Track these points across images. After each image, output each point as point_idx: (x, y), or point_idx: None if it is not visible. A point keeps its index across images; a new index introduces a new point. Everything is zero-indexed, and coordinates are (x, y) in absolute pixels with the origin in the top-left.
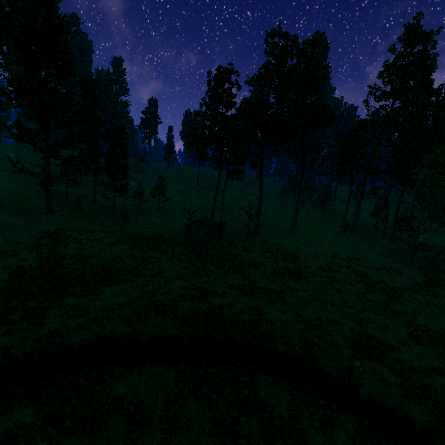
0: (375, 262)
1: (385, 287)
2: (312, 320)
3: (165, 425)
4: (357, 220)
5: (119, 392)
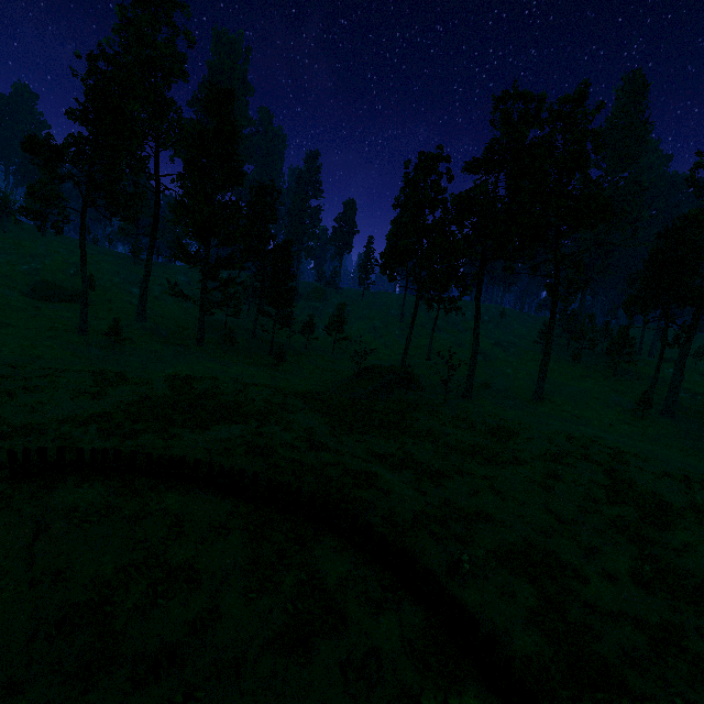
0: (673, 465)
1: (652, 502)
2: (463, 513)
3: (200, 546)
4: (675, 393)
5: (170, 504)
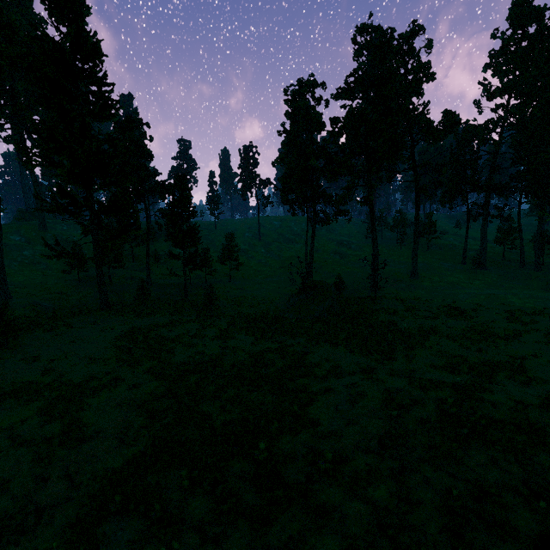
0: None
1: None
2: None
3: None
4: (485, 252)
5: None
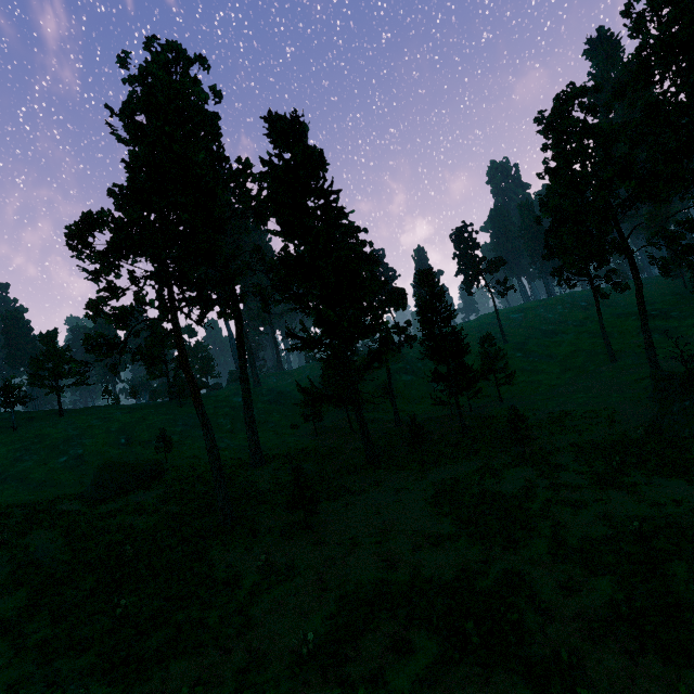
0: None
1: None
2: None
3: None
4: None
5: None
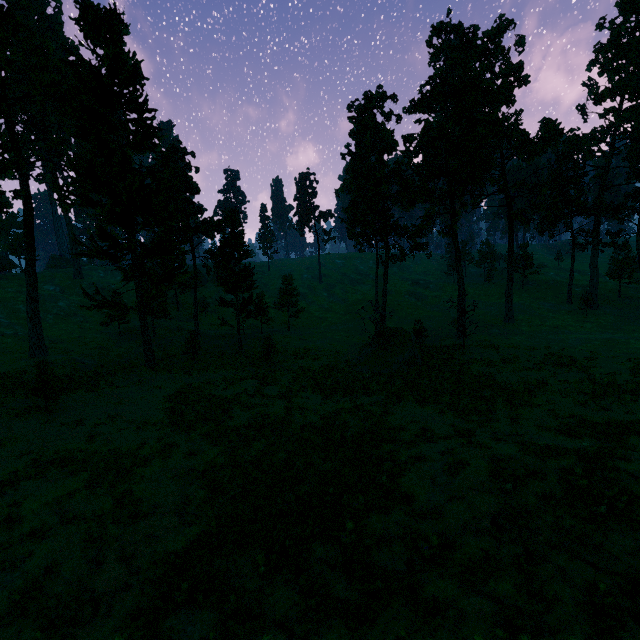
0: None
1: None
2: None
3: None
4: (596, 288)
5: None
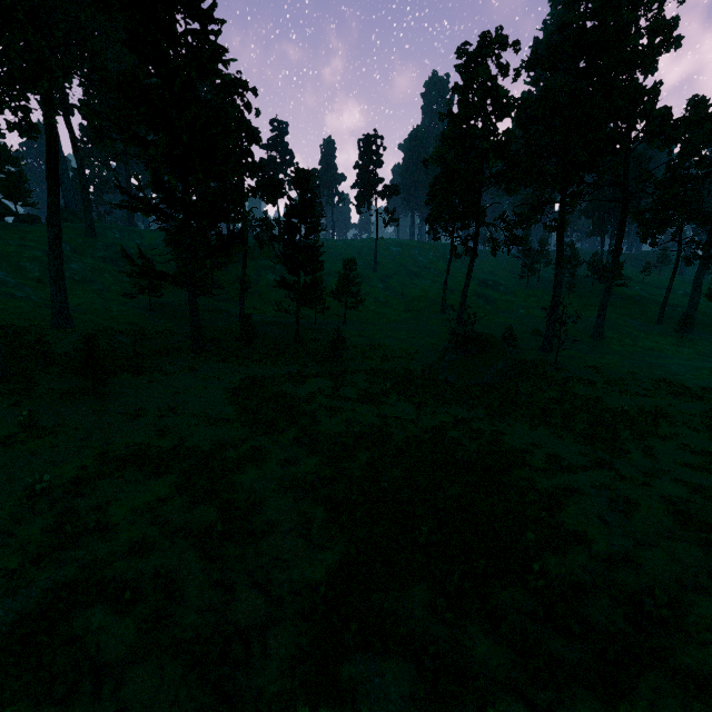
0: None
1: None
2: None
3: None
4: (695, 309)
5: None
